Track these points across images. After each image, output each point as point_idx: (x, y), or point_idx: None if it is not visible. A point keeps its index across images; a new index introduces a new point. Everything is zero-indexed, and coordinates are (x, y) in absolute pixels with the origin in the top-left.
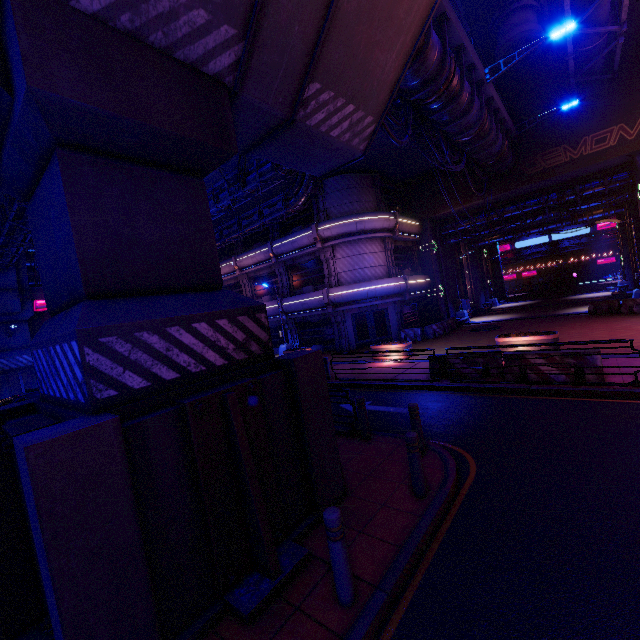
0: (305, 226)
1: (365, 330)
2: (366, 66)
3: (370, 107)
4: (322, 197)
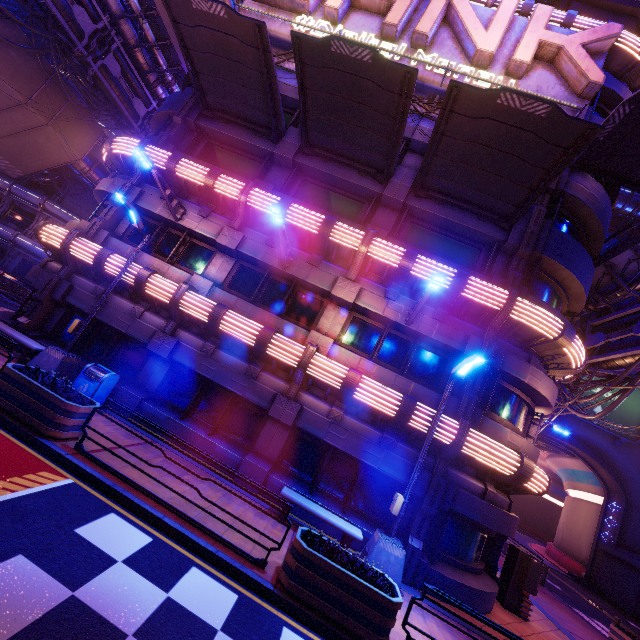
0: (46, 195)
1: (25, 273)
2: (19, 158)
3: (21, 168)
4: (68, 191)
